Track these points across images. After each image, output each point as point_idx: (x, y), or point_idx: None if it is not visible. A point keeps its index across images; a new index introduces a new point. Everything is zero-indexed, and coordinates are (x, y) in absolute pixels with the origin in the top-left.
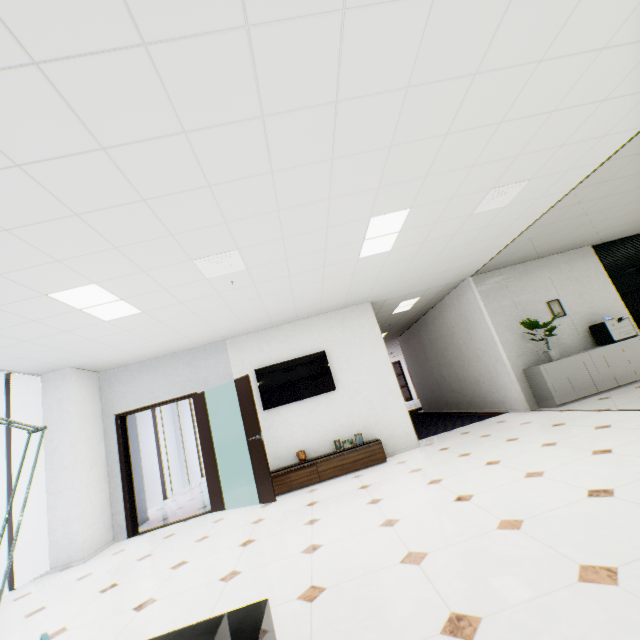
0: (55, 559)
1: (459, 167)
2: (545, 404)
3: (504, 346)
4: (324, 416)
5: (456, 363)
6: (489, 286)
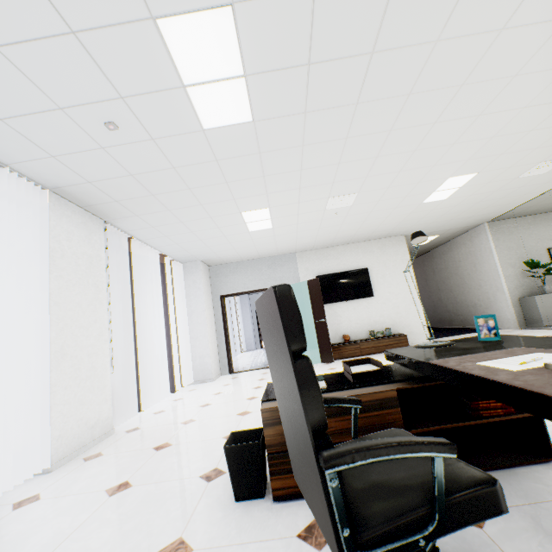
0: (196, 376)
1: (527, 149)
2: (533, 325)
3: (506, 279)
4: (363, 314)
5: (456, 290)
6: (501, 231)
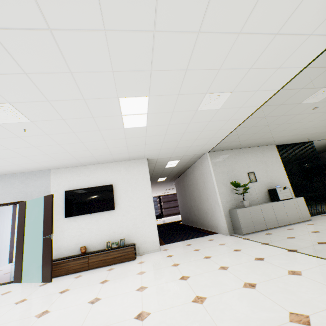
0: None
1: (176, 68)
2: (237, 232)
3: (220, 195)
4: (104, 225)
5: (198, 200)
6: (217, 159)
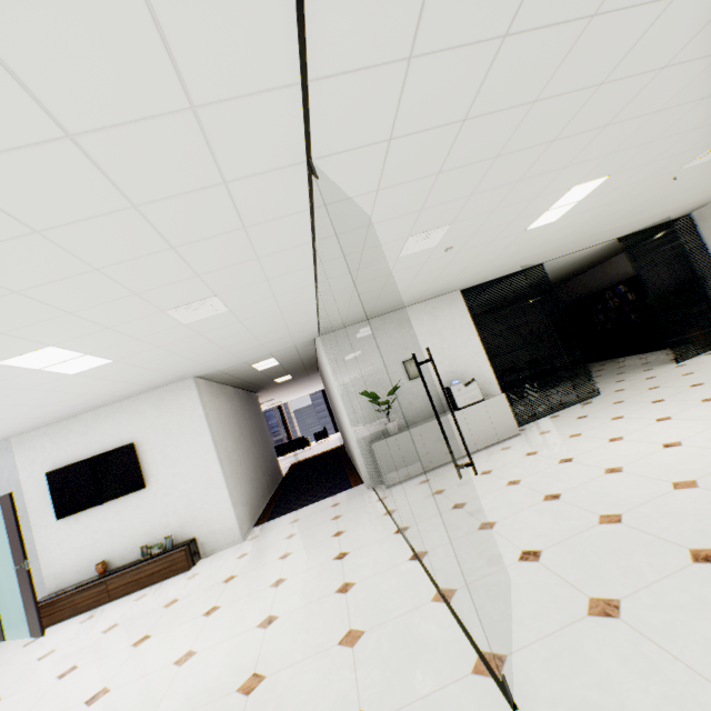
0: None
1: (47, 318)
2: (383, 482)
3: (351, 417)
4: (134, 518)
5: (339, 418)
6: (340, 347)
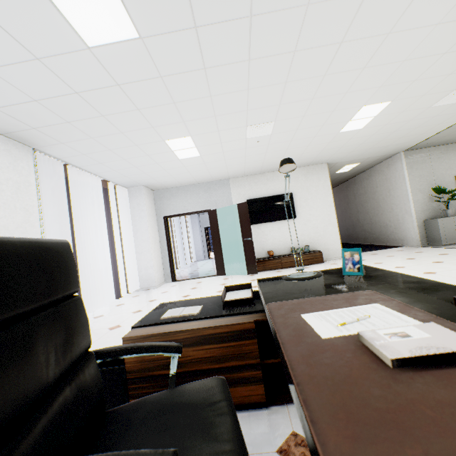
0: (142, 284)
1: (440, 75)
2: (433, 244)
3: (414, 203)
4: (286, 233)
5: (372, 212)
6: (415, 160)
